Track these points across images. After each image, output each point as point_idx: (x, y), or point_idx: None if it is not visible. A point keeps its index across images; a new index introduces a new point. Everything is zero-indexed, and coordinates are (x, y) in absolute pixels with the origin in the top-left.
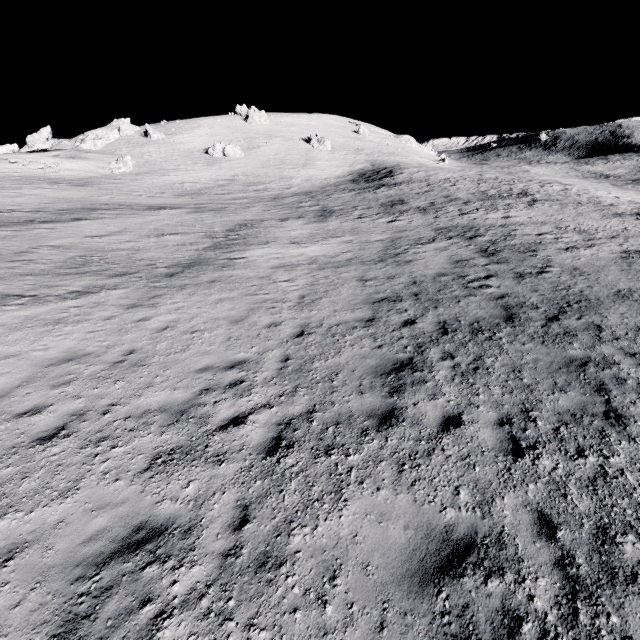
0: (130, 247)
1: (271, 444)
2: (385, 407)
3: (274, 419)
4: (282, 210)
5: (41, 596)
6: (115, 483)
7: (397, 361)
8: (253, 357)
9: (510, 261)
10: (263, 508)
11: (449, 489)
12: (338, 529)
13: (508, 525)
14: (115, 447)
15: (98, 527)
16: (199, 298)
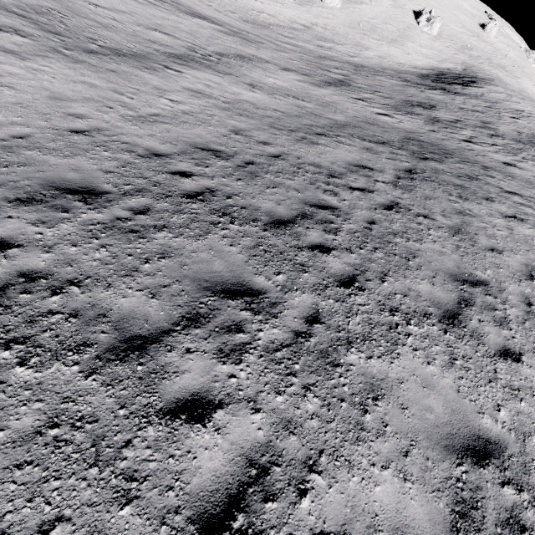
0: (105, 23)
1: None
2: None
3: None
4: (304, 65)
5: None
6: None
7: (91, 187)
8: (0, 122)
9: (414, 192)
10: None
11: None
12: None
13: None
14: None
15: None
16: (70, 73)
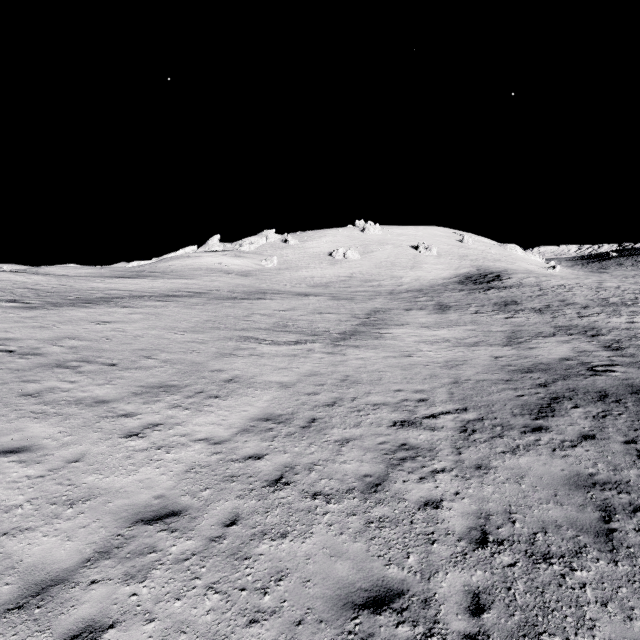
0: (306, 319)
1: (461, 428)
2: (535, 424)
3: (457, 419)
4: (403, 302)
5: (372, 455)
6: (379, 427)
7: (538, 404)
8: (428, 389)
9: (635, 356)
10: (469, 450)
11: (589, 462)
12: (518, 464)
13: (633, 480)
14: (369, 414)
15: (382, 440)
16: (372, 354)
